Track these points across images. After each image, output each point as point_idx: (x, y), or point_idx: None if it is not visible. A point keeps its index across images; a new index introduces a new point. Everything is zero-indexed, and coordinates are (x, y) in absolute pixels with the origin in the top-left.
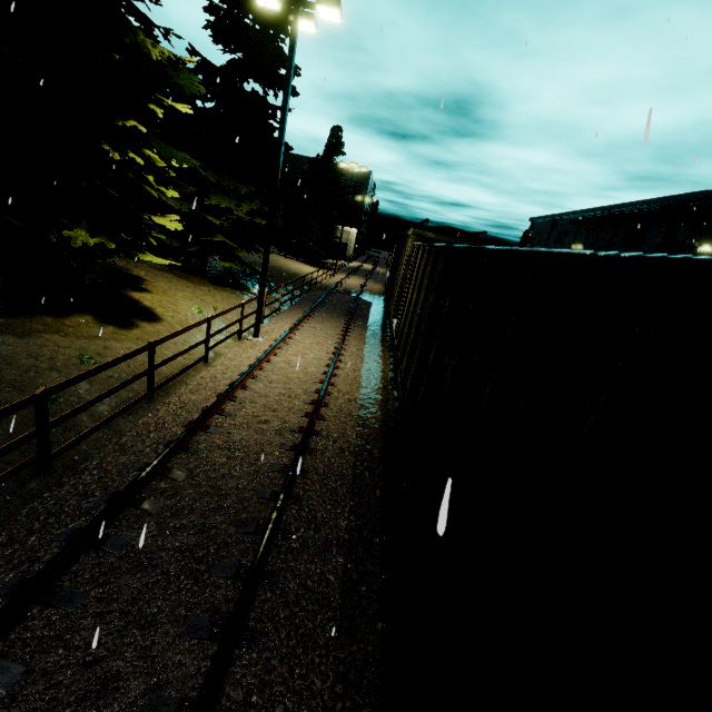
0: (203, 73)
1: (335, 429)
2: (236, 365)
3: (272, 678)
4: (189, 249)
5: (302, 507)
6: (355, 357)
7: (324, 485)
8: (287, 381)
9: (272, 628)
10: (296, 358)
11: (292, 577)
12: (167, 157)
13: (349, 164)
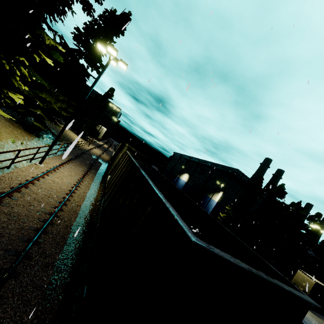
0: (63, 47)
1: (66, 216)
2: (25, 175)
3: (5, 315)
4: (19, 109)
5: (40, 247)
6: (86, 186)
7: (54, 240)
8: (50, 189)
9: (11, 295)
10: (58, 180)
11: (27, 276)
12: (32, 75)
13: (113, 105)
